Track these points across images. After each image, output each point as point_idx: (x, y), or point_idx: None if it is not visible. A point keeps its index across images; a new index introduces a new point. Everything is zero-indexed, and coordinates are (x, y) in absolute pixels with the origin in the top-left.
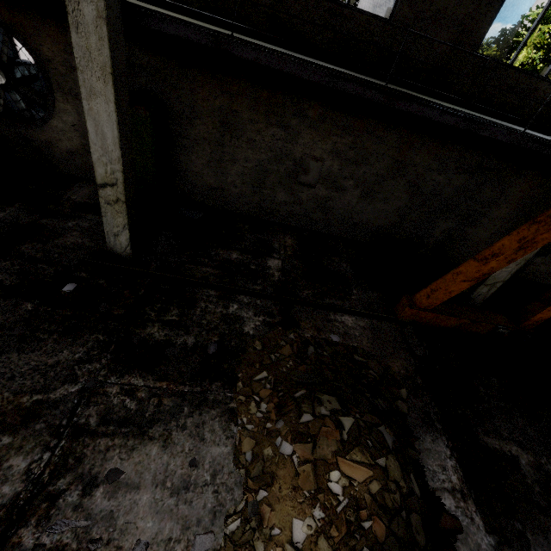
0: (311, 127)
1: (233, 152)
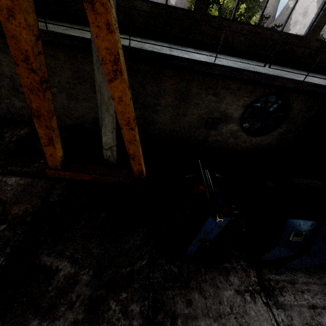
0: (3, 53)
1: None
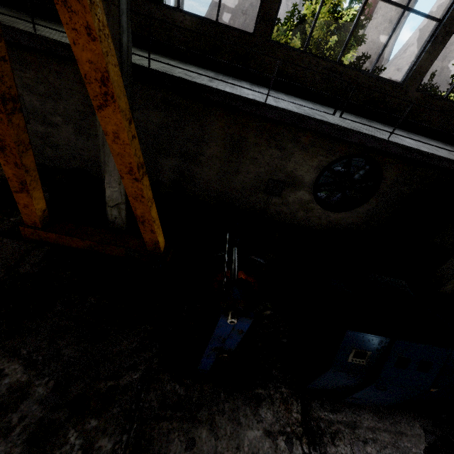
0: None
1: None
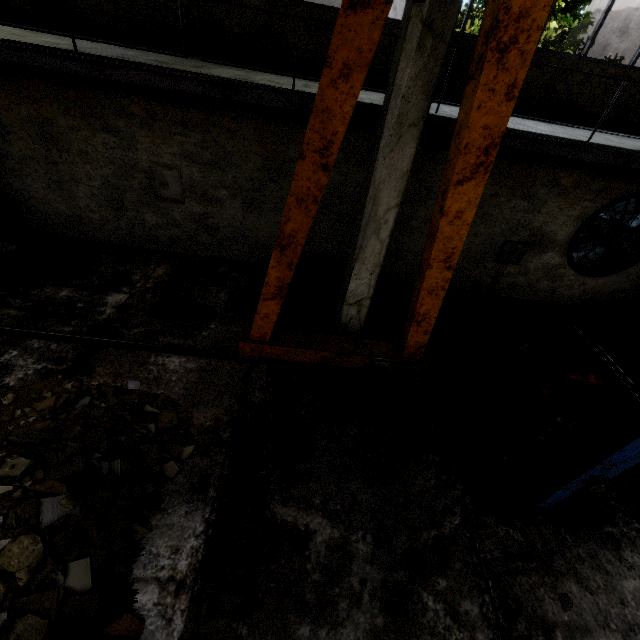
0: (144, 128)
1: (71, 170)
